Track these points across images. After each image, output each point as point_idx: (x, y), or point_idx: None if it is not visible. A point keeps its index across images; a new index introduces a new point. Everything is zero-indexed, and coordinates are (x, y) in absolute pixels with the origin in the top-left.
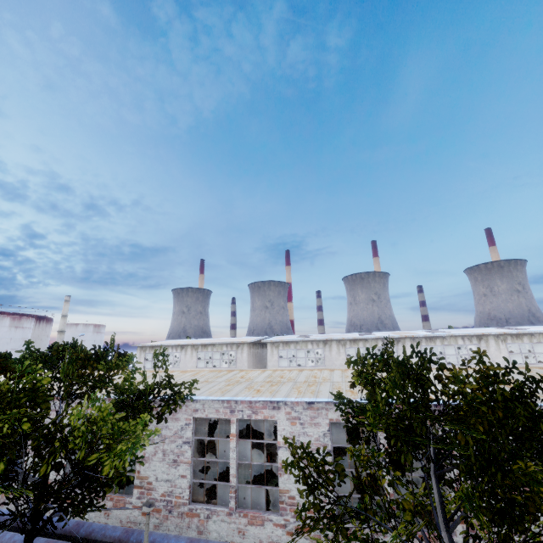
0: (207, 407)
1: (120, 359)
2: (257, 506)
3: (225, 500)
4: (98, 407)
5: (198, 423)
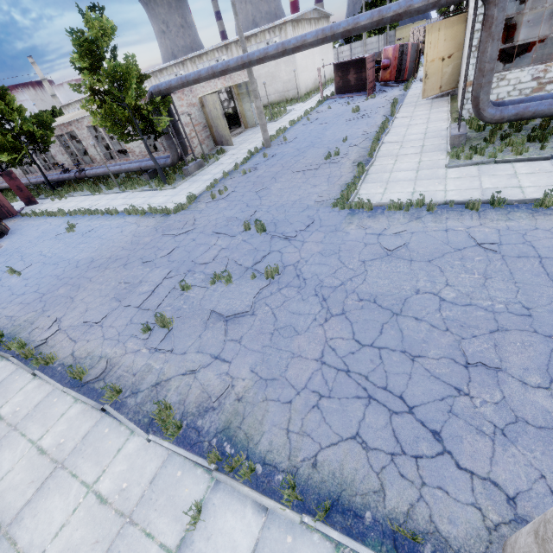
0: None
1: None
2: None
3: None
4: None
5: None
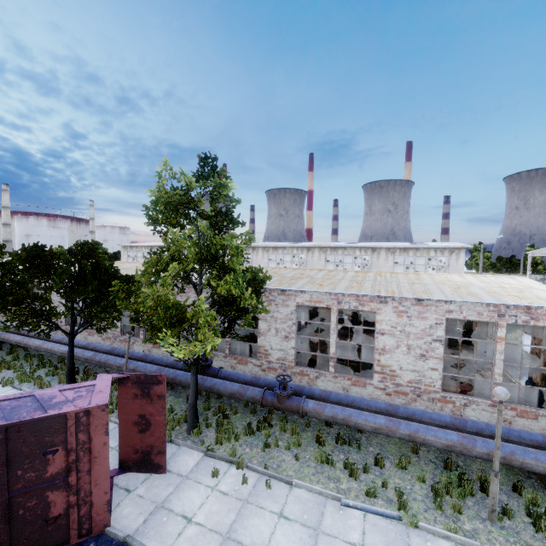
0: None
1: None
2: None
3: None
4: None
5: None
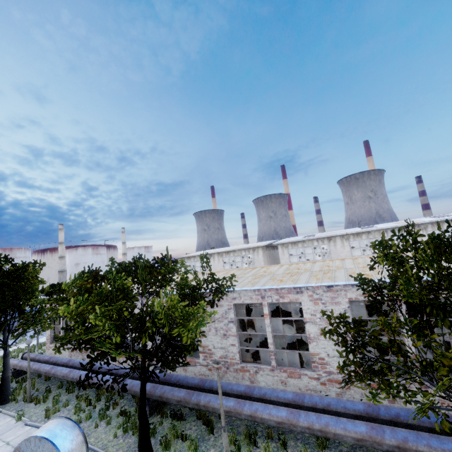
0: (242, 296)
1: (174, 264)
2: (291, 365)
3: (265, 361)
4: (170, 298)
5: (236, 308)
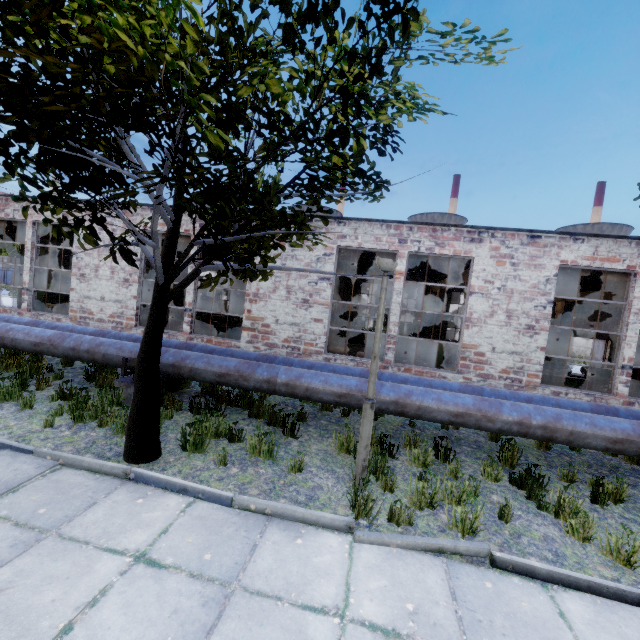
0: (361, 233)
1: None
2: None
3: None
4: None
5: None
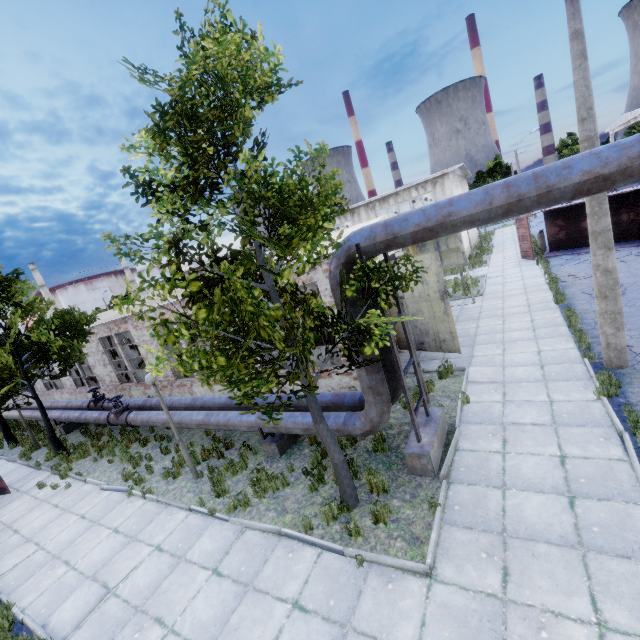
0: None
1: None
2: None
3: None
4: None
5: None
